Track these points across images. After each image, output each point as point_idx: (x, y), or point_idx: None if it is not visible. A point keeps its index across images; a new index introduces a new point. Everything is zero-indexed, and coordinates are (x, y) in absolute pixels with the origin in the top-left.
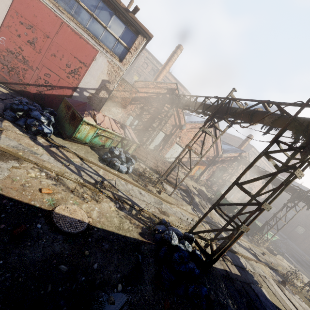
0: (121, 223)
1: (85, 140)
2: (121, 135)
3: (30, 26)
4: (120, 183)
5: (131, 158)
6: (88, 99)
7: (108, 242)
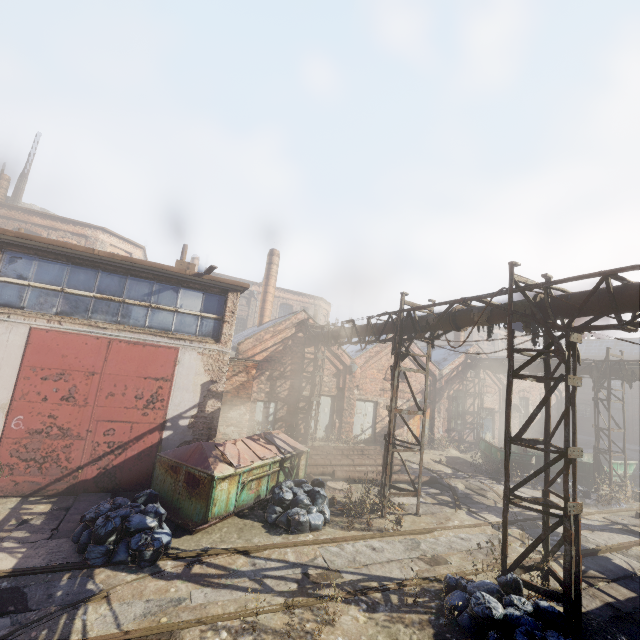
0: (394, 639)
1: (228, 509)
2: (278, 458)
3: (60, 375)
4: (332, 554)
5: (316, 488)
6: (191, 428)
7: None
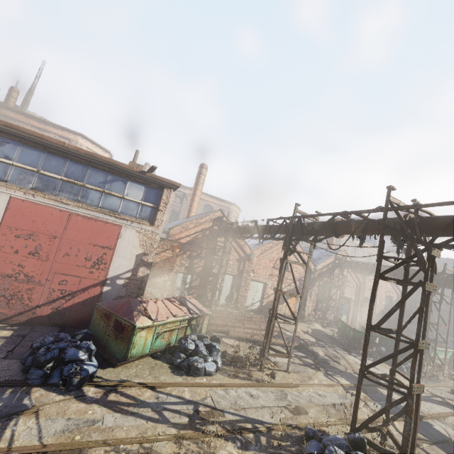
0: None
1: (144, 351)
2: (187, 316)
3: (30, 235)
4: (219, 396)
5: (213, 343)
6: (125, 286)
7: None
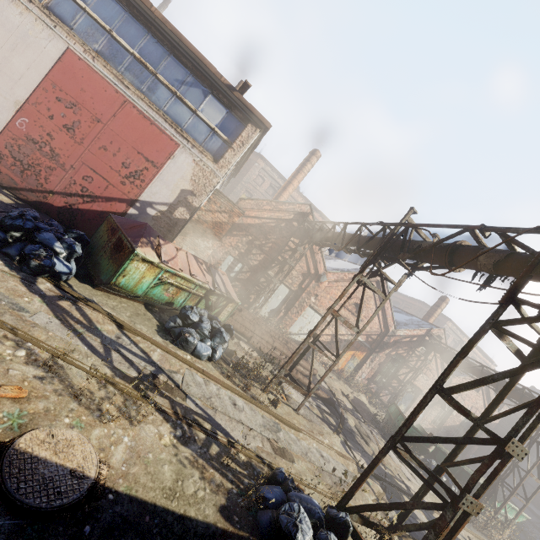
0: (179, 479)
1: (135, 290)
2: (207, 286)
3: (72, 105)
4: (194, 381)
5: (222, 329)
6: (154, 220)
7: (136, 538)
